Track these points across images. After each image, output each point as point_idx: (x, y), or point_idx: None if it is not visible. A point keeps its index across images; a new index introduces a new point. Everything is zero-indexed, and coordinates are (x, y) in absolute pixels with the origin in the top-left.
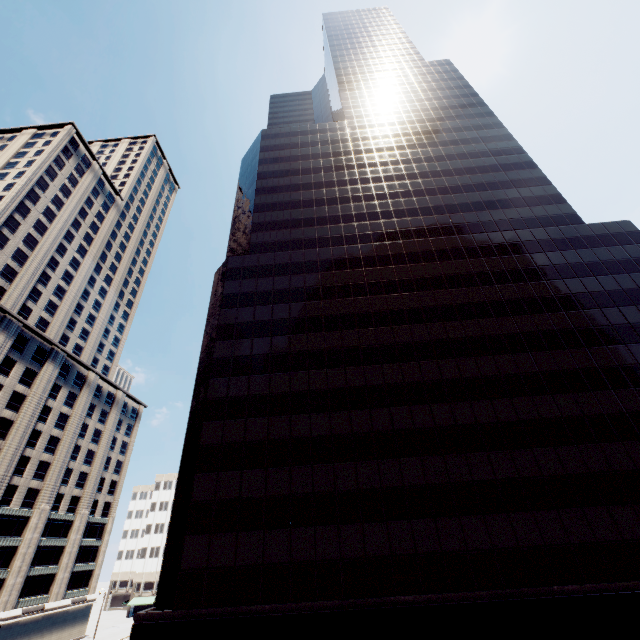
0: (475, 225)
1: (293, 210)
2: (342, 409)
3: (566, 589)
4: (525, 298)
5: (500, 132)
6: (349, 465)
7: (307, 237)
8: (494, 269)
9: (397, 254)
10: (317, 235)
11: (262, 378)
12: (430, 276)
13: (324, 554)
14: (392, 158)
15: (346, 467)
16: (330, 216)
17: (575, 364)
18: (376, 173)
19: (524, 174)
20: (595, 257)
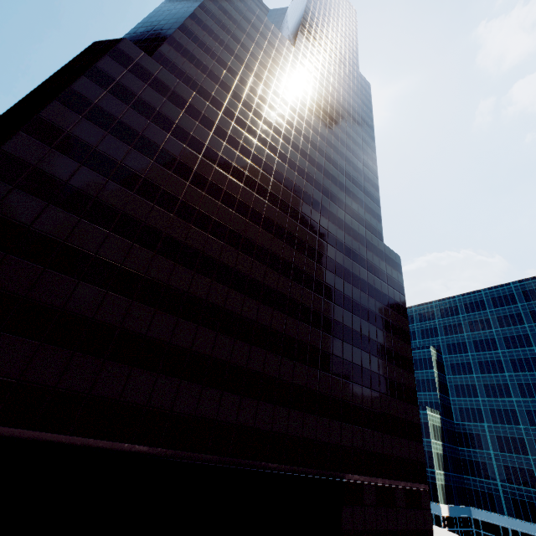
0: (334, 196)
1: (217, 64)
2: (169, 258)
3: (269, 466)
4: (337, 263)
5: (373, 154)
6: (148, 310)
7: (217, 97)
8: (331, 232)
9: (279, 172)
10: (227, 103)
11: (96, 177)
12: (292, 206)
13: (71, 383)
14: (310, 106)
15: (144, 310)
16: (246, 100)
17: (342, 320)
18: (295, 104)
19: (372, 190)
20: (379, 265)
